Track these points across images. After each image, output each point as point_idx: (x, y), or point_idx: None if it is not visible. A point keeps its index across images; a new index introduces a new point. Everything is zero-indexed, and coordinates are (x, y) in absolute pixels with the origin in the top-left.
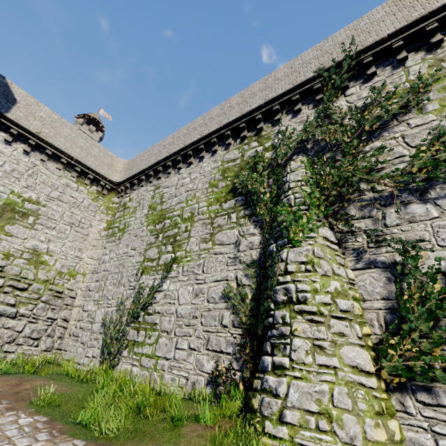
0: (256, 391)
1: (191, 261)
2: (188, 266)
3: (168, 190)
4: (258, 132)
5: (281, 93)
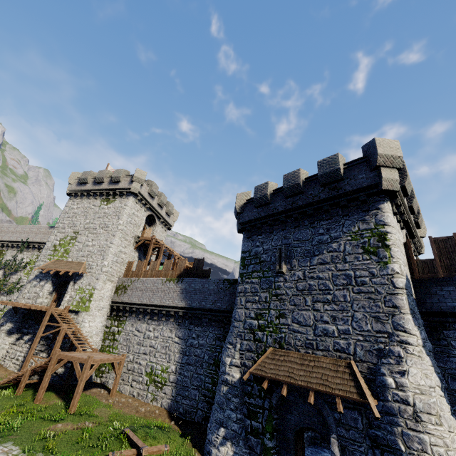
0: None
1: None
2: None
3: None
4: (3, 250)
5: (12, 241)
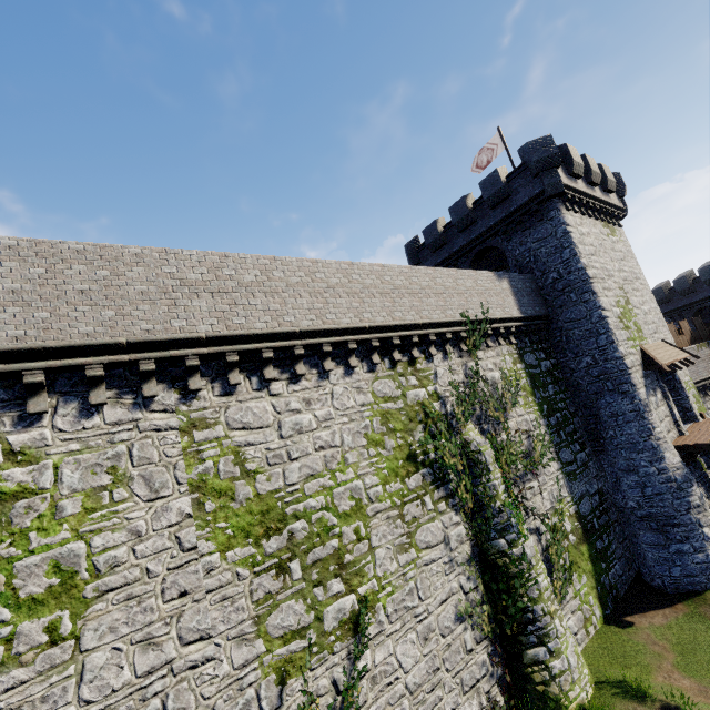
0: (544, 682)
1: (396, 592)
2: (394, 603)
3: (258, 438)
4: (412, 360)
5: (439, 322)
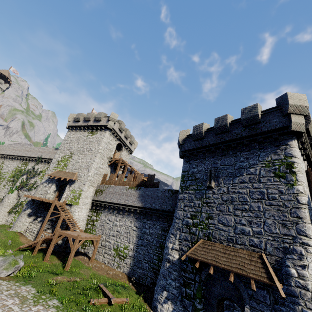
0: None
1: None
2: None
3: (5, 166)
4: (27, 162)
5: (32, 157)
